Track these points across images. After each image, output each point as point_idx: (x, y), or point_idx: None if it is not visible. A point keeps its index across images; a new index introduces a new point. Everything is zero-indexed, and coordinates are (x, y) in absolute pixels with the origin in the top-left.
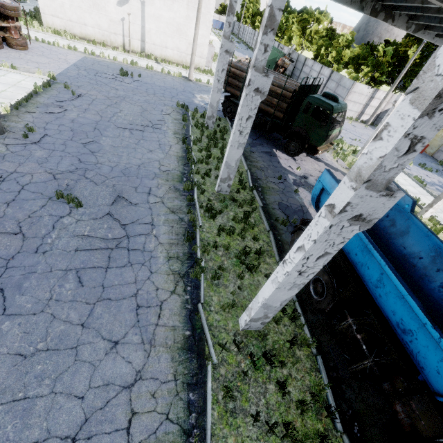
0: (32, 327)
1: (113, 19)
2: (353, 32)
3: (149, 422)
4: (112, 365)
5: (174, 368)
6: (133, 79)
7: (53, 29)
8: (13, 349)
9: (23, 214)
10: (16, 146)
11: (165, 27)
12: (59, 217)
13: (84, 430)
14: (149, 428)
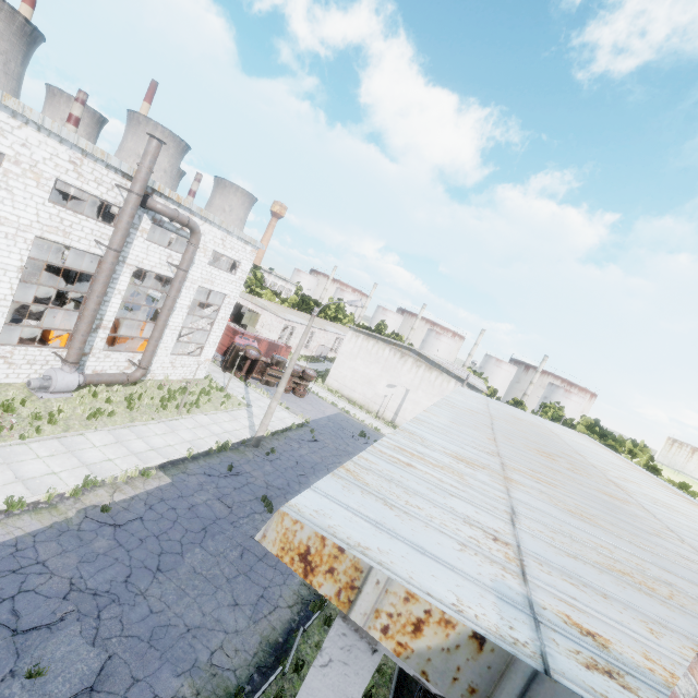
0: (207, 560)
1: (378, 394)
2: (672, 481)
3: (225, 661)
4: (227, 614)
5: (257, 649)
6: (367, 442)
7: (330, 387)
8: (193, 563)
9: (239, 499)
10: (259, 458)
11: (420, 410)
12: (255, 511)
13: (195, 631)
14: (222, 663)
